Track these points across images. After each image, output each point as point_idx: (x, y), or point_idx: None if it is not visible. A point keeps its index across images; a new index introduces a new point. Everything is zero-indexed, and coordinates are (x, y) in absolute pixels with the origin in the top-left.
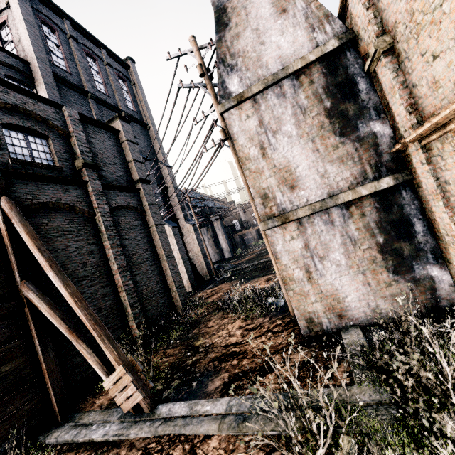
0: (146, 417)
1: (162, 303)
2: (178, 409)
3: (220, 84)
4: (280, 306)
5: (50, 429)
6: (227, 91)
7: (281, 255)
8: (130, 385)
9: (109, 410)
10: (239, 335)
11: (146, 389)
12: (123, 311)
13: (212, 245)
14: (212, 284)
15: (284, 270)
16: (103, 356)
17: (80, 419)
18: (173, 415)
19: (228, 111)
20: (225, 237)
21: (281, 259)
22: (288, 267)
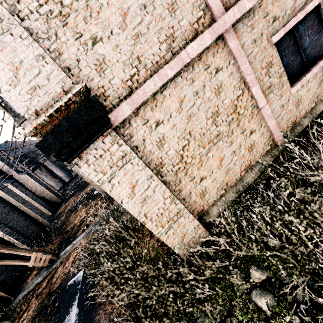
0: (57, 260)
1: (35, 228)
2: (68, 248)
3: (9, 110)
4: (99, 193)
5: (11, 303)
6: (16, 113)
7: (83, 175)
8: (43, 256)
9: (38, 274)
10: (85, 214)
11: (51, 253)
12: (12, 244)
13: (51, 178)
14: (64, 202)
15: (87, 179)
16: (21, 258)
17: (25, 288)
18: (67, 250)
19: (23, 123)
20: (58, 168)
21: (84, 176)
22: (89, 178)
